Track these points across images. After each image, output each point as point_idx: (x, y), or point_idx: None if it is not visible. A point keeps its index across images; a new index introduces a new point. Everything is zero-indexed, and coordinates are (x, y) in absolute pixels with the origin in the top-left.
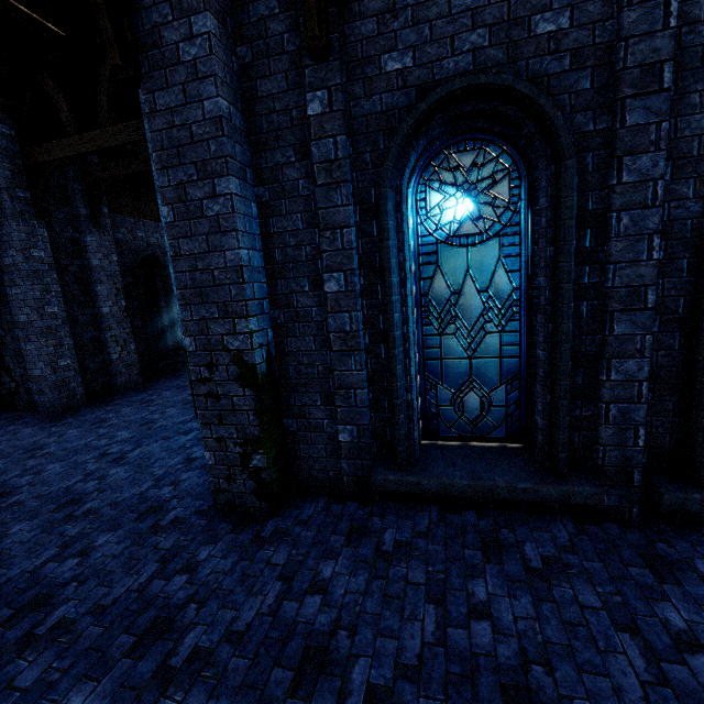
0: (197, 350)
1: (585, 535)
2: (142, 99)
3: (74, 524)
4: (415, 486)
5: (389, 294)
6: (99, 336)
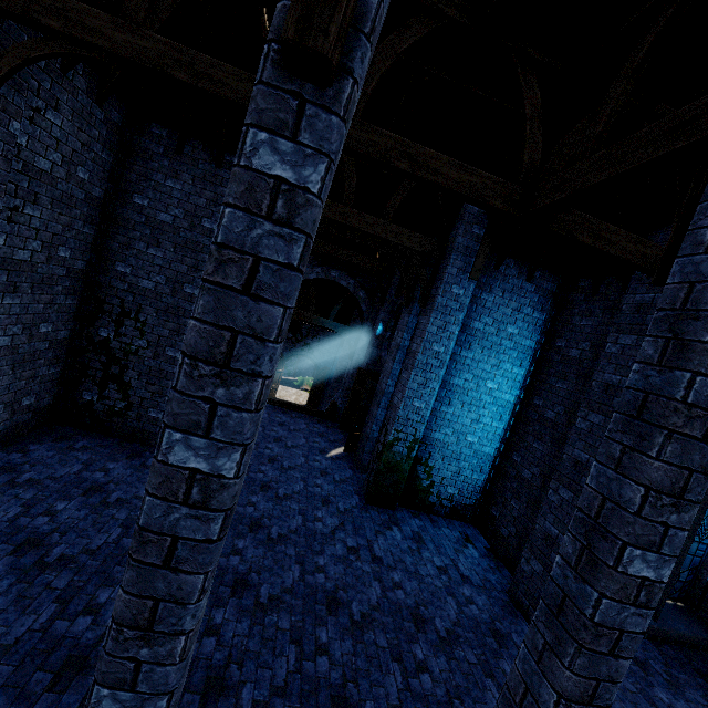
0: None
1: None
2: (460, 240)
3: (460, 648)
4: (665, 633)
5: (699, 524)
6: None
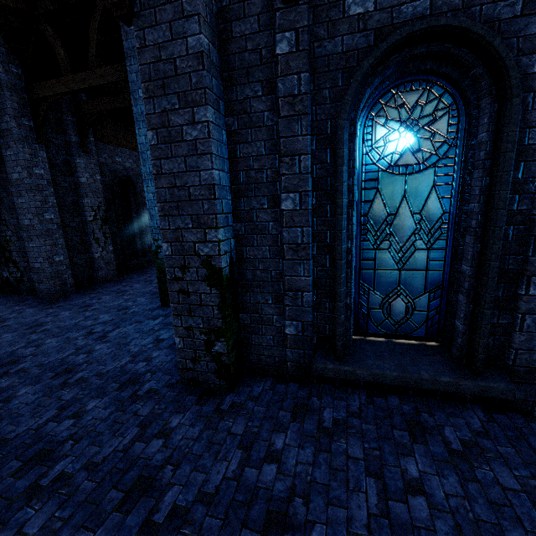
0: (172, 254)
1: (495, 422)
2: (125, 45)
3: (68, 390)
4: (350, 375)
5: (340, 213)
6: (85, 238)
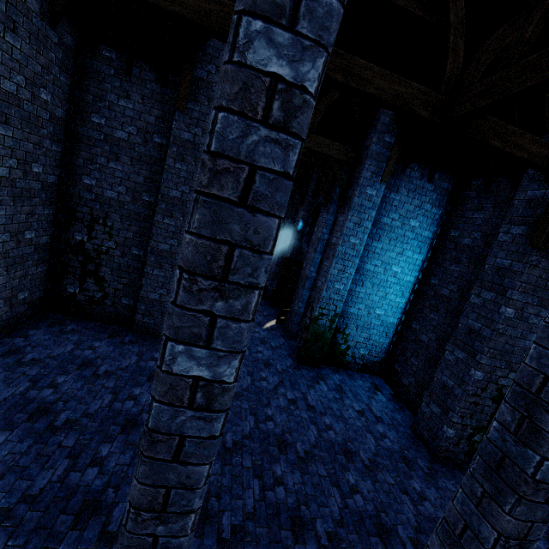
0: (482, 380)
1: None
2: (373, 147)
3: (381, 473)
4: None
5: None
6: None
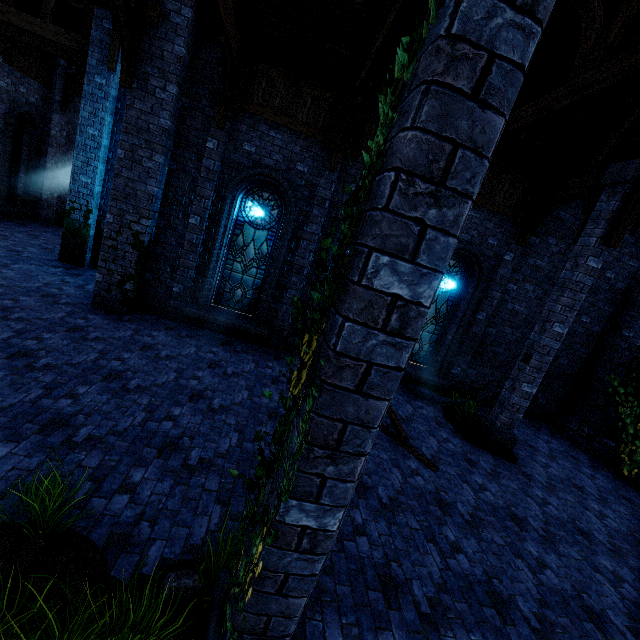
0: (113, 223)
1: (261, 349)
2: (93, 33)
3: None
4: (202, 317)
5: (217, 235)
6: None
